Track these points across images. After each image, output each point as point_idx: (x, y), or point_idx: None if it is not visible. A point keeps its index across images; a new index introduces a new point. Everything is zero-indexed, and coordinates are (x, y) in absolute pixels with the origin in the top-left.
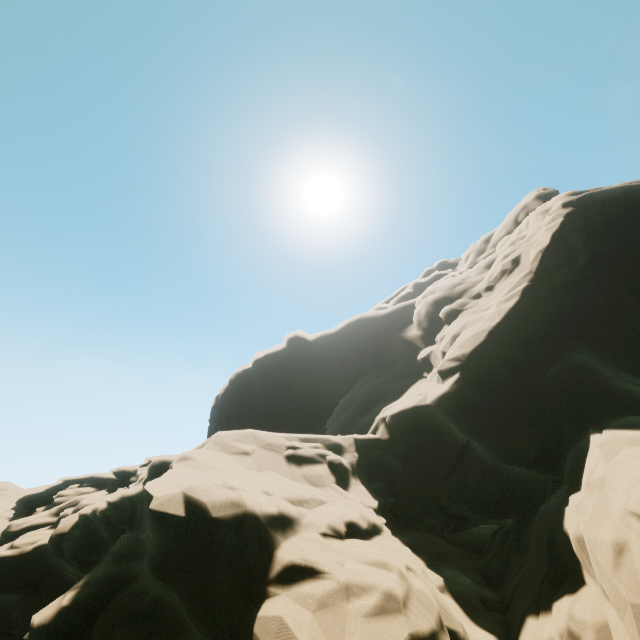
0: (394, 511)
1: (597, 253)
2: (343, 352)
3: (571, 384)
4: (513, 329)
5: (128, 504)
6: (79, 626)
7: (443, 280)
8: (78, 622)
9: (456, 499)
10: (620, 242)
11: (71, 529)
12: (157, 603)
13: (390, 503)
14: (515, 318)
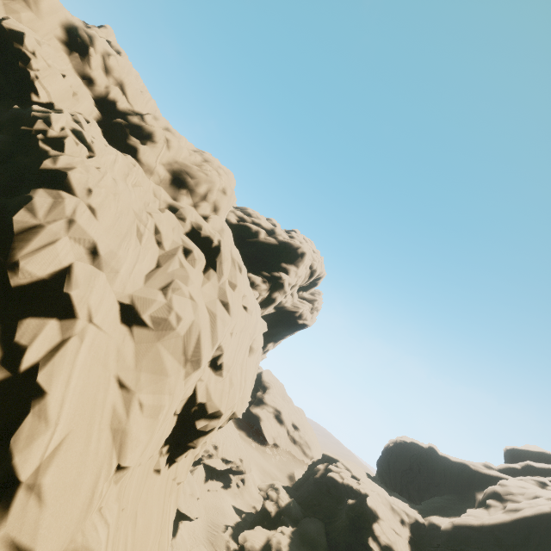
0: (415, 542)
1: (548, 535)
2: (453, 473)
3: None
4: (481, 529)
5: (360, 490)
6: (354, 506)
7: (531, 480)
8: (354, 505)
9: None
10: None
11: (347, 483)
12: (363, 511)
13: (414, 539)
14: (484, 527)
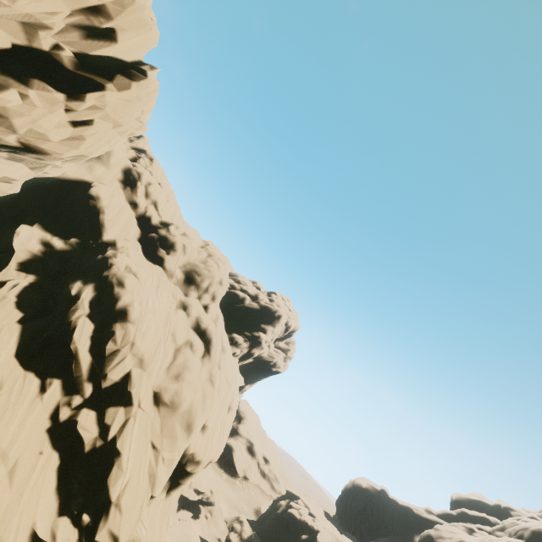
0: None
1: None
2: (400, 516)
3: None
4: None
5: (313, 527)
6: (306, 541)
7: (461, 526)
8: (306, 540)
9: None
10: None
11: (304, 519)
12: None
13: None
14: None
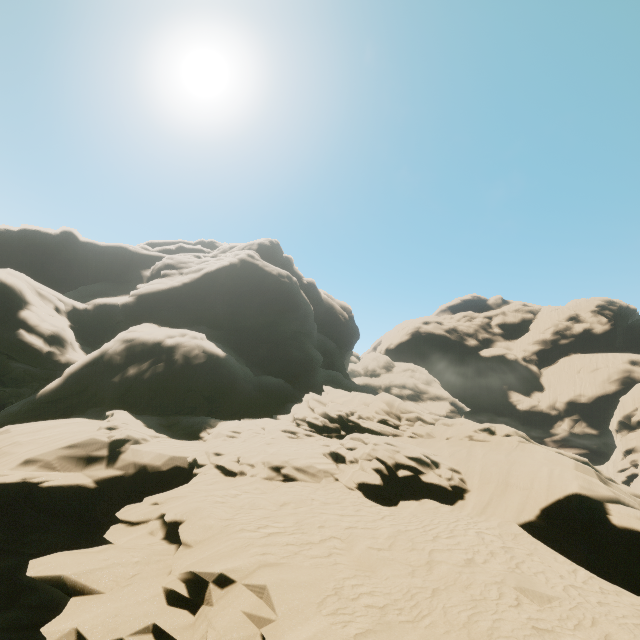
0: (77, 331)
1: (226, 283)
2: (102, 261)
3: (163, 314)
4: (170, 292)
5: None
6: None
7: (190, 255)
8: None
9: (104, 333)
10: (235, 283)
11: None
12: None
13: (77, 327)
14: (174, 289)
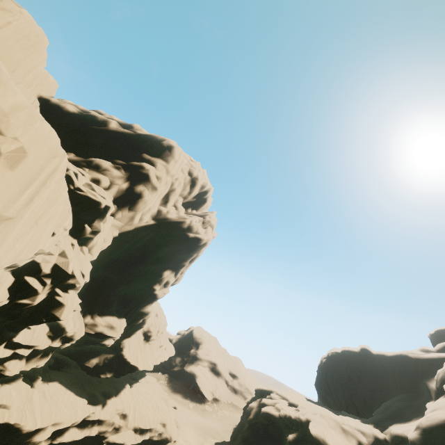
0: None
1: None
2: (394, 370)
3: None
4: None
5: (299, 418)
6: (296, 441)
7: None
8: (296, 441)
9: None
10: None
11: (284, 414)
12: None
13: None
14: None
